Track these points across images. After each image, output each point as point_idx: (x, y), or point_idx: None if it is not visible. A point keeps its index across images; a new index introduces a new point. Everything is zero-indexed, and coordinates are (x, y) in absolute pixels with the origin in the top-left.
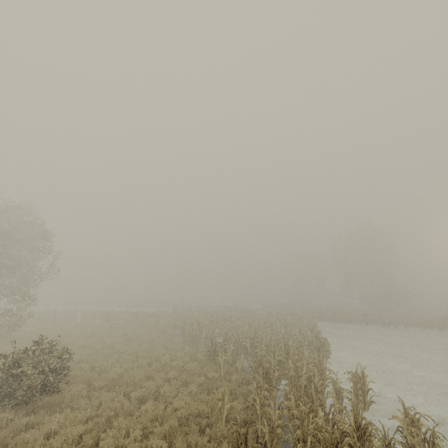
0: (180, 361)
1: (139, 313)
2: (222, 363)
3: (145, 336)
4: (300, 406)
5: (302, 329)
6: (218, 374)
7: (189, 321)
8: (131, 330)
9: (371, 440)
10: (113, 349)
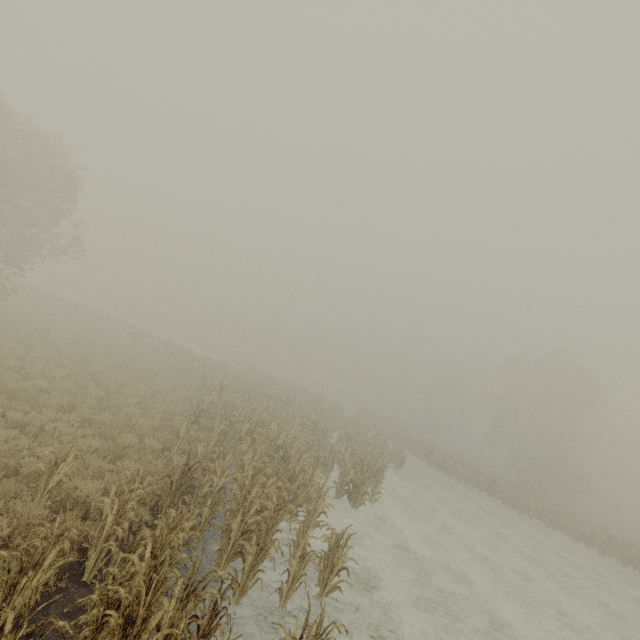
0: (137, 410)
1: (175, 347)
2: (181, 436)
3: (150, 371)
4: (176, 532)
5: (357, 451)
6: (161, 445)
7: (221, 379)
8: (149, 360)
9: (142, 637)
10: (89, 366)
